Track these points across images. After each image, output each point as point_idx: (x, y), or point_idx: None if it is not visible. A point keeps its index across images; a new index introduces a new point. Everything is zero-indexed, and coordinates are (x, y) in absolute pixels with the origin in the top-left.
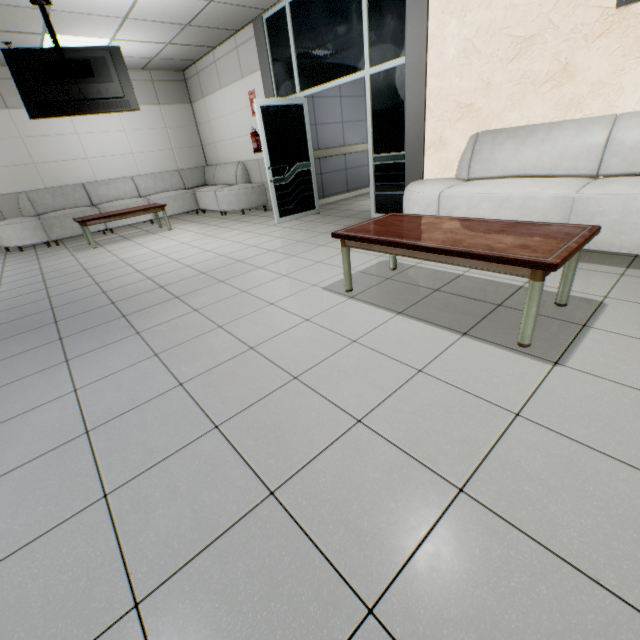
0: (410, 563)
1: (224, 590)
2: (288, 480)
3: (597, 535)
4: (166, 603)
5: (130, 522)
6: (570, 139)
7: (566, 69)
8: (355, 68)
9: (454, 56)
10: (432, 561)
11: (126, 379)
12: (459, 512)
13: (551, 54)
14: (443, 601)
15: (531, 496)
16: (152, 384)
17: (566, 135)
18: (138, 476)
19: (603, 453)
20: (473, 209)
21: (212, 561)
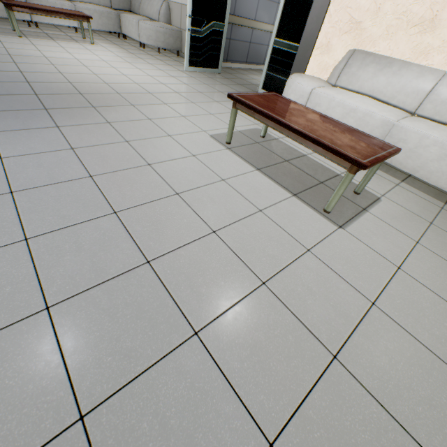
0: (224, 314)
1: (108, 309)
2: (160, 257)
3: (326, 318)
4: (68, 310)
5: (45, 260)
6: (411, 79)
7: (434, 20)
8: None
9: None
10: (237, 315)
11: (46, 161)
12: (259, 294)
13: (430, 2)
14: (237, 335)
15: (300, 294)
16: (67, 170)
17: (410, 75)
18: (52, 232)
19: (345, 280)
20: (330, 110)
21: (102, 293)
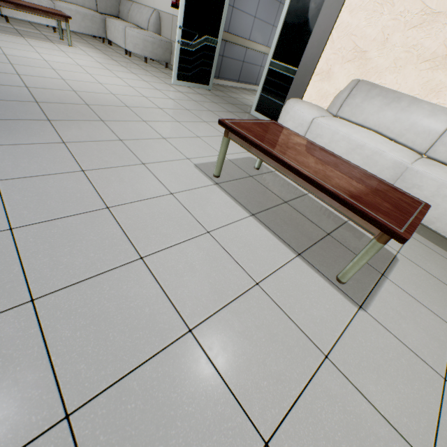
0: None
1: None
2: (93, 399)
3: None
4: None
5: None
6: (421, 117)
7: None
8: None
9: None
10: None
11: None
12: None
13: (444, 37)
14: None
15: None
16: None
17: (420, 113)
18: None
19: (384, 417)
20: (333, 143)
21: None
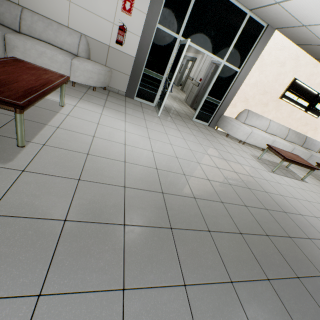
0: None
1: None
2: None
3: None
4: None
5: None
6: (264, 122)
7: (267, 104)
8: (219, 55)
9: (252, 83)
10: None
11: None
12: None
13: (267, 99)
14: None
15: None
16: None
17: (264, 120)
18: None
19: None
20: (257, 138)
21: None
